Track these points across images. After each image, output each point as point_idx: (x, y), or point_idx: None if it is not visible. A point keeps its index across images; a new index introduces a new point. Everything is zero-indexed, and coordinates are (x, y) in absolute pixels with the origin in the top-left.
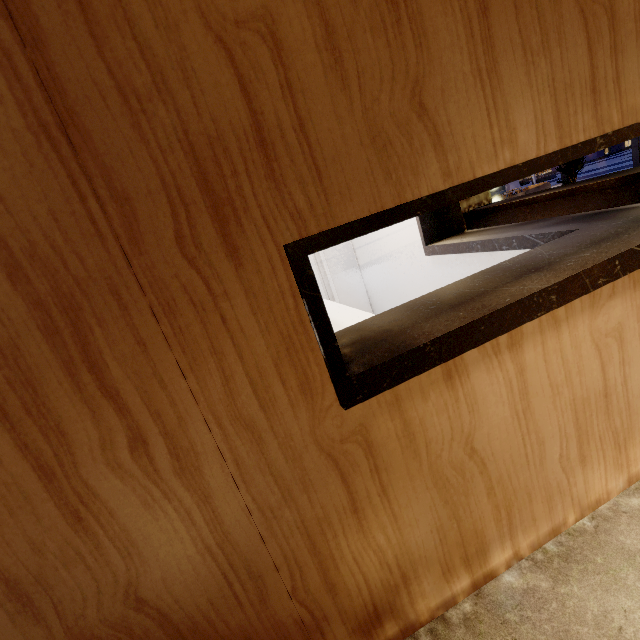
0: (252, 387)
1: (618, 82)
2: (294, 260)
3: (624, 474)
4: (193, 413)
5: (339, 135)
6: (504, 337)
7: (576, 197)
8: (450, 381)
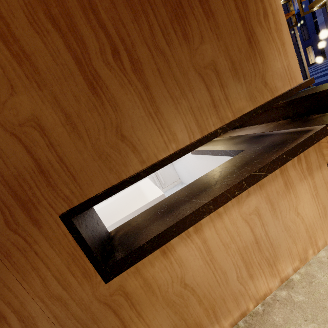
0: (57, 280)
1: (227, 99)
2: (64, 222)
3: (277, 278)
4: (28, 299)
5: (81, 159)
6: (191, 228)
7: (267, 111)
8: (165, 255)
